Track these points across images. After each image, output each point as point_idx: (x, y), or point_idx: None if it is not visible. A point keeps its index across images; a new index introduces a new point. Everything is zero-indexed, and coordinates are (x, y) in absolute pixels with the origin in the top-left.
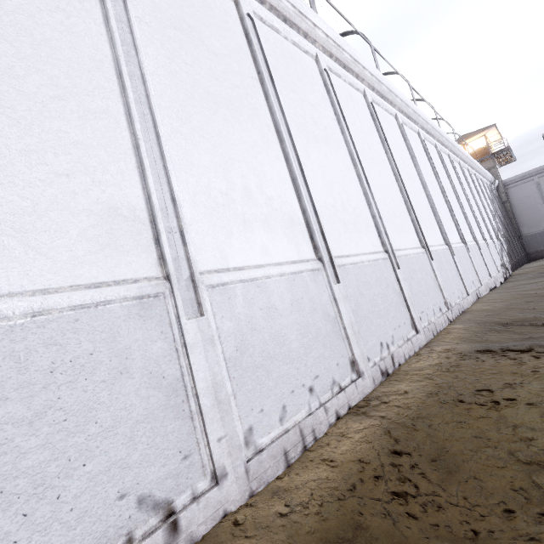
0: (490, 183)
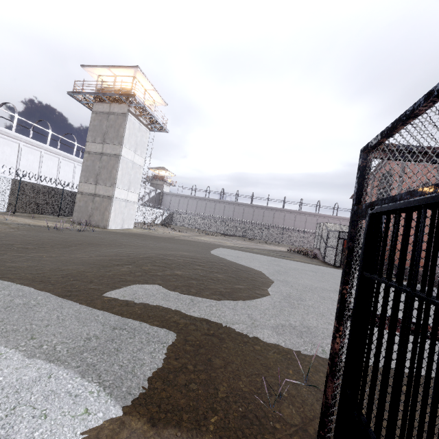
0: (152, 190)
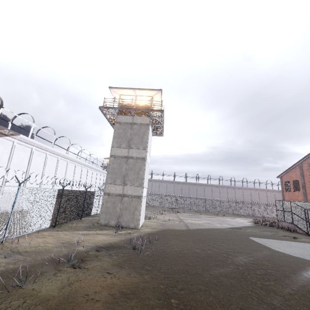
0: None
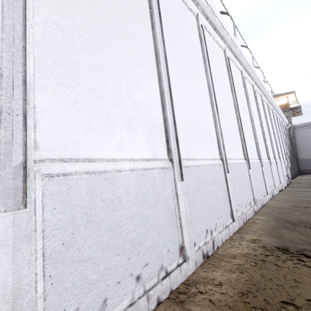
0: (286, 125)
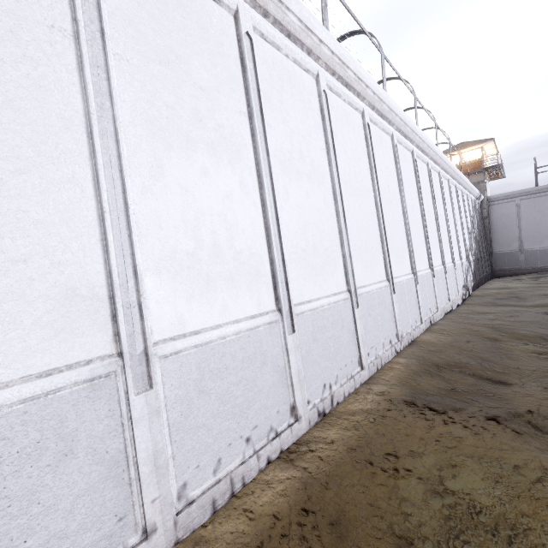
0: (476, 198)
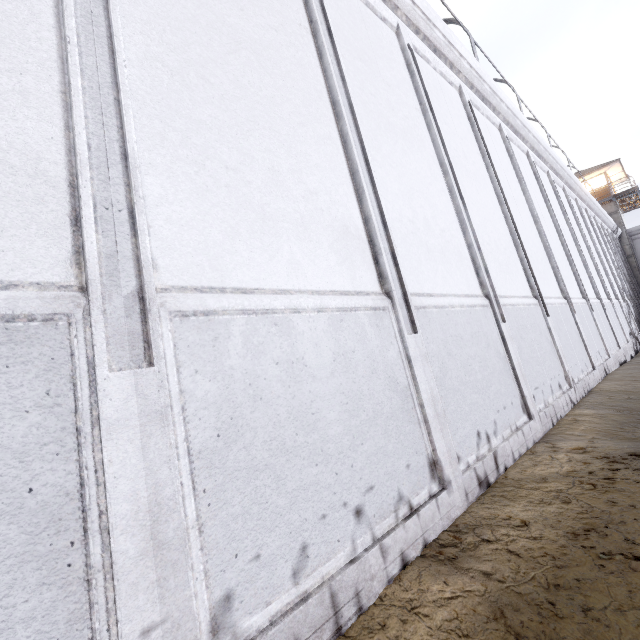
0: (612, 231)
